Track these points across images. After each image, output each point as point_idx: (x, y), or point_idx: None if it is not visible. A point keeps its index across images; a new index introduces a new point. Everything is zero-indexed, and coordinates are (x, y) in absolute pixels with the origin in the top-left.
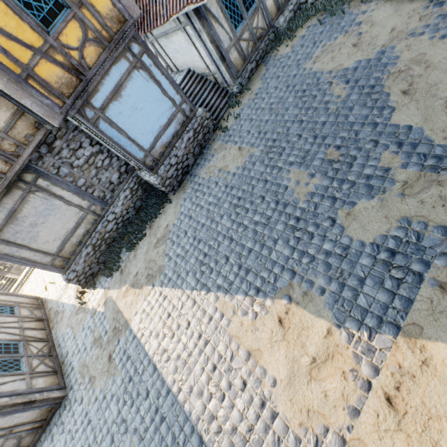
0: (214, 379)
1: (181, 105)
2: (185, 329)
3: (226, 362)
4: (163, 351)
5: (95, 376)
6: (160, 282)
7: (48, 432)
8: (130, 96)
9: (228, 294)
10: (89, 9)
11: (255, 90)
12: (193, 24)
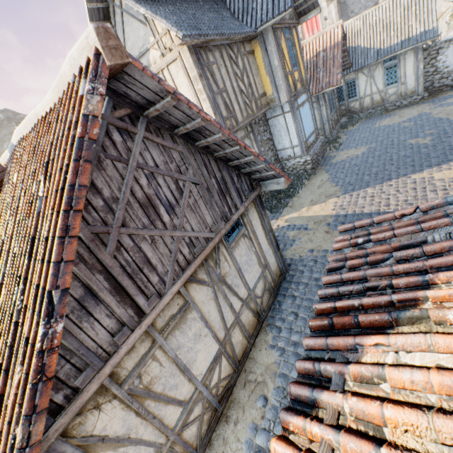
0: (451, 191)
1: (315, 129)
2: (396, 192)
3: (451, 184)
4: (387, 205)
5: (318, 245)
6: (345, 193)
7: (281, 297)
8: (305, 110)
9: (416, 173)
10: (301, 72)
11: (345, 138)
12: (319, 102)
